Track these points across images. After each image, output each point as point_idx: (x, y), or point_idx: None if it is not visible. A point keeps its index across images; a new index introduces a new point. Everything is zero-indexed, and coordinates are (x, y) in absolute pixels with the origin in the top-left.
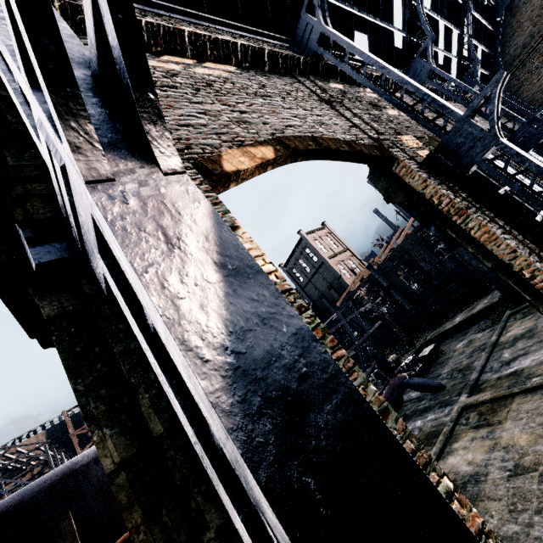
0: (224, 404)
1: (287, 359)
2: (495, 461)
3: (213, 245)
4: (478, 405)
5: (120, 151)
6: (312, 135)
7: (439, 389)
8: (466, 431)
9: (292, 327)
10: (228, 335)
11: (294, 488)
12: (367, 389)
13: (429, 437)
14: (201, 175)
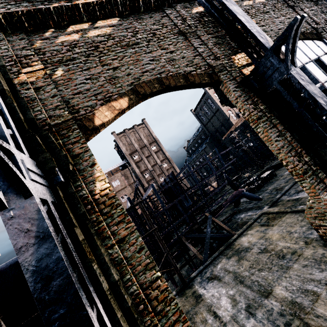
0: (30, 280)
1: (51, 267)
2: (258, 244)
3: (37, 229)
4: (270, 214)
5: (11, 191)
6: (160, 75)
7: (258, 200)
8: (257, 226)
9: (56, 256)
10: (35, 261)
11: (42, 298)
12: (137, 240)
13: (243, 224)
14: (82, 132)
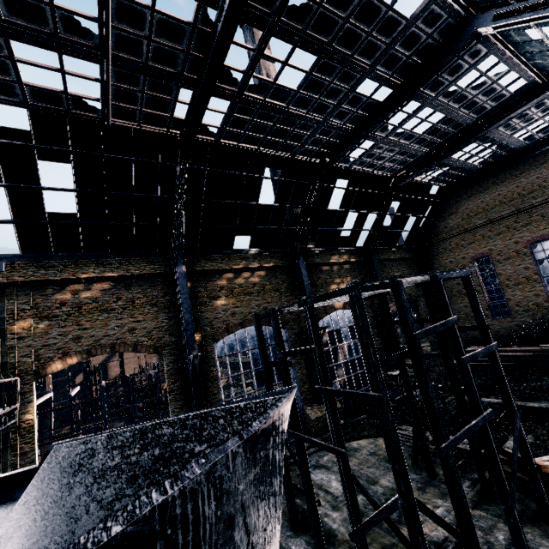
0: None
1: None
2: None
3: None
4: None
5: None
6: (117, 341)
7: None
8: None
9: None
10: None
11: None
12: (33, 456)
13: None
14: (35, 376)
